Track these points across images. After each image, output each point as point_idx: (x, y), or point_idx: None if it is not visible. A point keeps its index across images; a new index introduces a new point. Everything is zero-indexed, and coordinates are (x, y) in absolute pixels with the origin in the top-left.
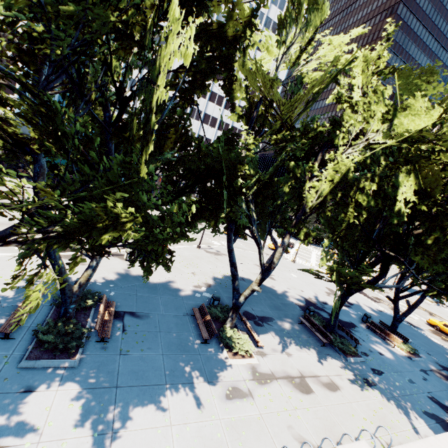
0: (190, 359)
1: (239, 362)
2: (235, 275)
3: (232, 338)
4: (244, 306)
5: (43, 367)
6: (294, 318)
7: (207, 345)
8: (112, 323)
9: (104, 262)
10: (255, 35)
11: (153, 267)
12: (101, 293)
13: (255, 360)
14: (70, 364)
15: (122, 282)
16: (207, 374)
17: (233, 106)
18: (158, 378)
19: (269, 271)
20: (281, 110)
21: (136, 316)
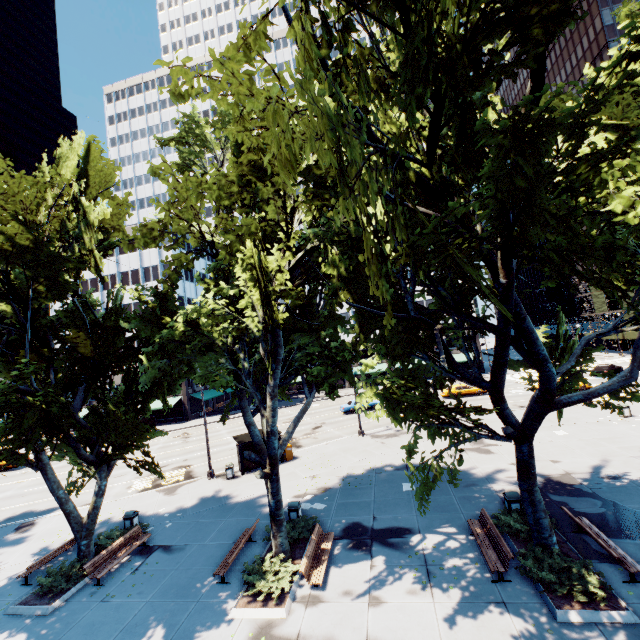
0: (177, 608)
1: (248, 615)
2: (259, 461)
3: (262, 571)
4: (360, 516)
5: (22, 614)
6: (467, 525)
7: (224, 586)
8: (133, 561)
9: (199, 487)
10: (94, 214)
11: (257, 480)
12: (157, 526)
13: (281, 611)
14: (43, 611)
15: (196, 508)
16: (178, 632)
17: (101, 279)
18: (109, 634)
19: (268, 440)
20: (211, 237)
21: (168, 550)
